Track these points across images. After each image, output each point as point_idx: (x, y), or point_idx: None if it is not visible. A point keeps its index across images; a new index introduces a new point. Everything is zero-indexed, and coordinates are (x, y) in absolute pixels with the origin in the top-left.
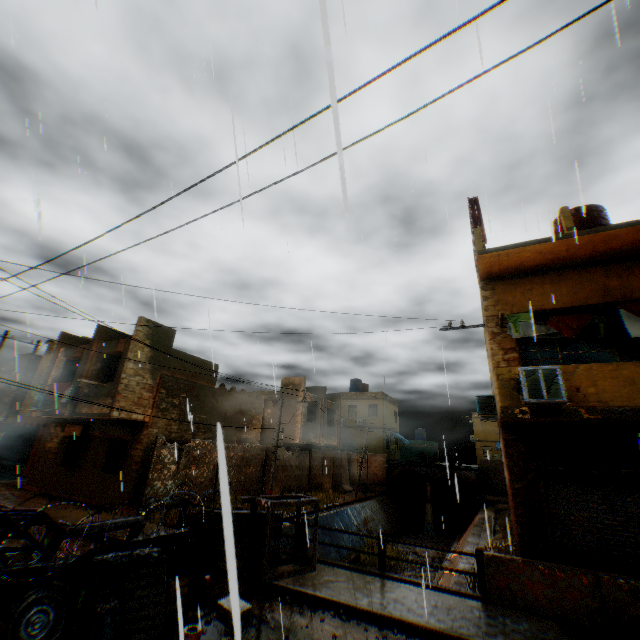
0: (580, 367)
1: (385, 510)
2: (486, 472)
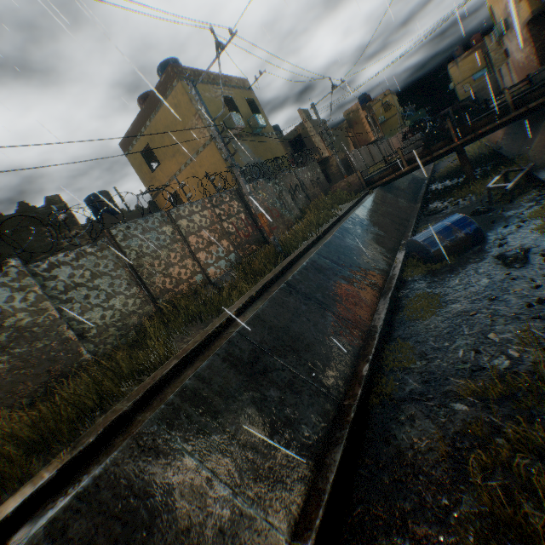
0: None
1: None
2: (479, 92)
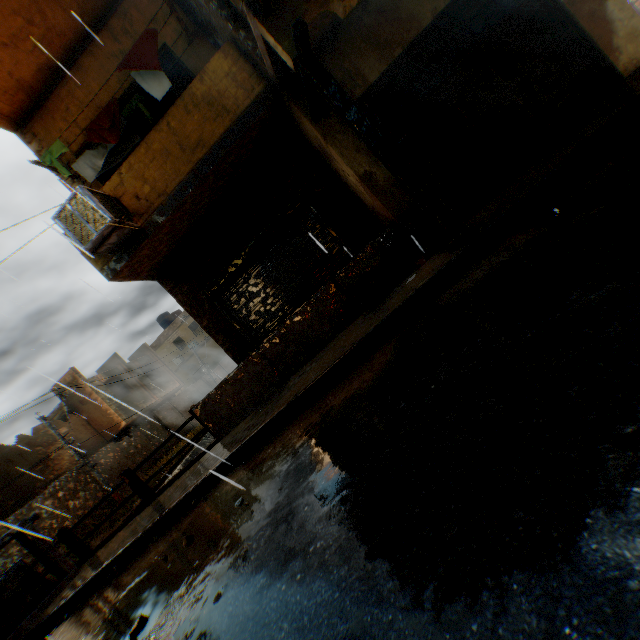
0: (124, 170)
1: None
2: None
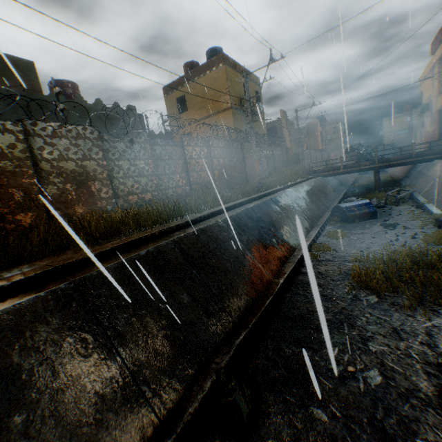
0: None
1: None
2: (398, 143)
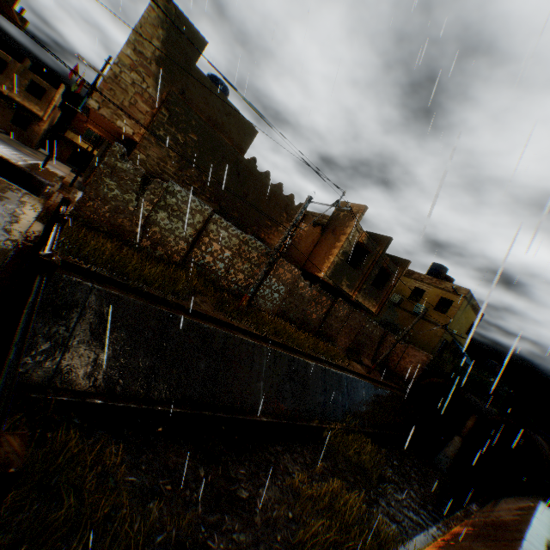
0: None
1: (396, 407)
2: None
